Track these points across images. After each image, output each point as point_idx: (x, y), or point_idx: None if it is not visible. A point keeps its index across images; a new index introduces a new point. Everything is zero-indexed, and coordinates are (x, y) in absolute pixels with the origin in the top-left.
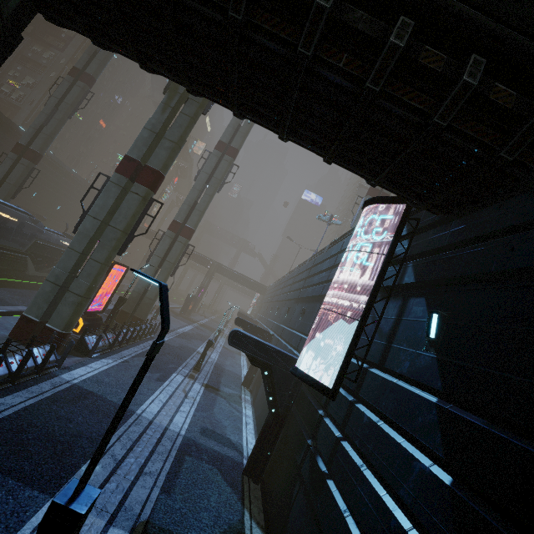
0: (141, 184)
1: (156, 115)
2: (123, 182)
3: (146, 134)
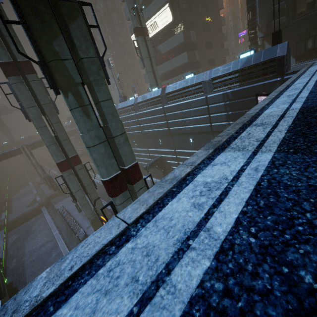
0: (137, 182)
1: (87, 126)
2: (127, 194)
3: (101, 150)
